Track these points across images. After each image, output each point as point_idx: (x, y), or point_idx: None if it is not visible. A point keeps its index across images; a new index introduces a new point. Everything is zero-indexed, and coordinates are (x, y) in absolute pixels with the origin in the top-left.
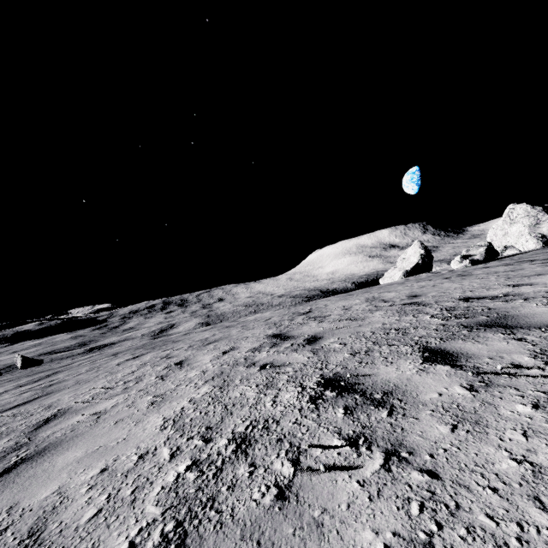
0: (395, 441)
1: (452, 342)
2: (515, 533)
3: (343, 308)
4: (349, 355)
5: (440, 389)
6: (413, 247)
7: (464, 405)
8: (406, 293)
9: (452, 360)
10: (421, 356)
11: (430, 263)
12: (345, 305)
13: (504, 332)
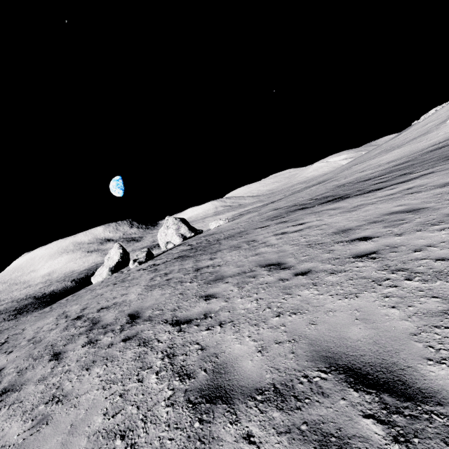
0: (15, 400)
1: (67, 346)
2: (32, 401)
3: (36, 331)
4: (16, 373)
5: (43, 373)
6: (115, 249)
7: (46, 375)
8: (84, 305)
9: (59, 356)
10: (49, 359)
11: (128, 258)
12: (39, 326)
13: (88, 333)
